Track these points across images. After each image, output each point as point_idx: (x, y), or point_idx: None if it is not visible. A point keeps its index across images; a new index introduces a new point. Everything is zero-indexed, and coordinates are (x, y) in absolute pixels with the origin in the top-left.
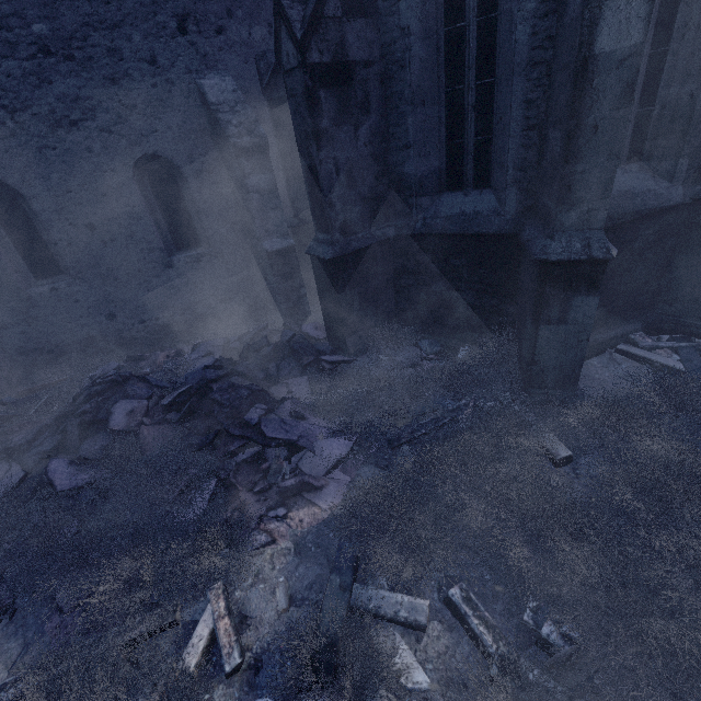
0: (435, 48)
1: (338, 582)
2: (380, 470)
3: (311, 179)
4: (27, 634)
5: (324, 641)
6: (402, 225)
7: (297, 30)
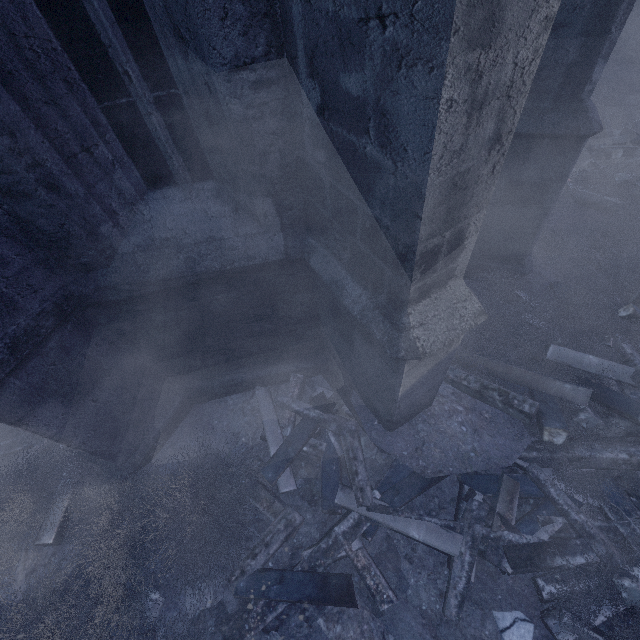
0: None
1: None
2: None
3: None
4: None
5: None
6: None
7: None
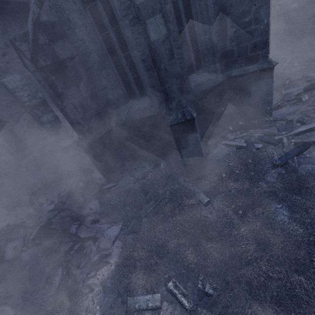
0: (100, 44)
1: (120, 300)
2: (135, 234)
3: (65, 114)
4: None
5: None
6: (117, 120)
7: (27, 54)
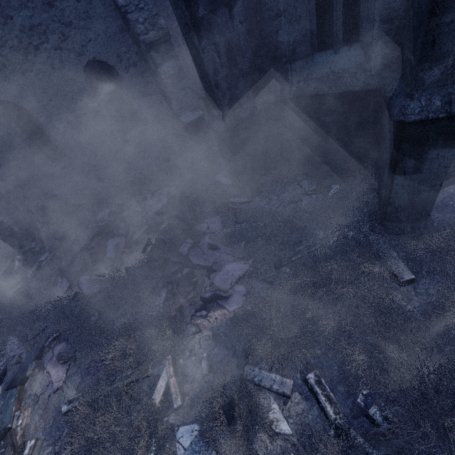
0: None
1: (236, 363)
2: (267, 284)
3: (199, 66)
4: (82, 372)
5: (226, 400)
6: (280, 90)
7: None
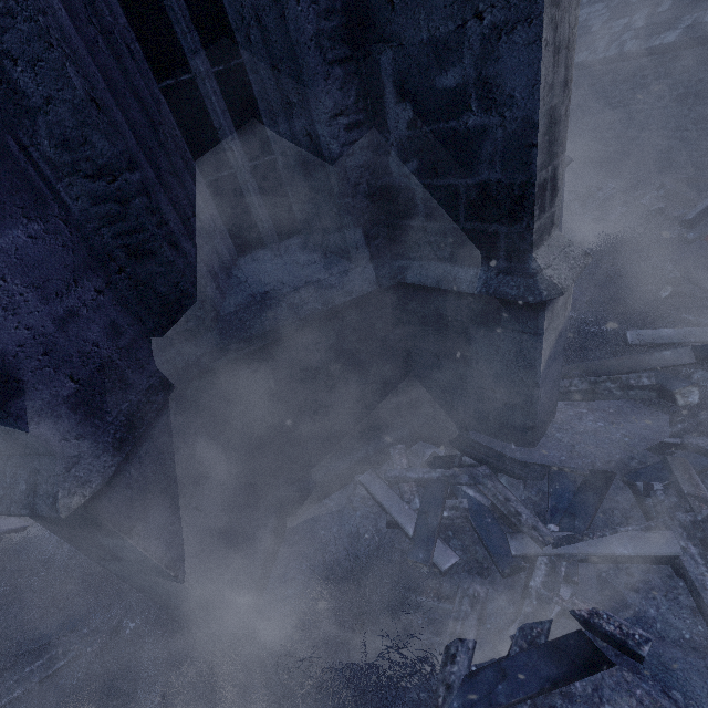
0: None
1: None
2: None
3: None
4: None
5: None
6: None
7: None
